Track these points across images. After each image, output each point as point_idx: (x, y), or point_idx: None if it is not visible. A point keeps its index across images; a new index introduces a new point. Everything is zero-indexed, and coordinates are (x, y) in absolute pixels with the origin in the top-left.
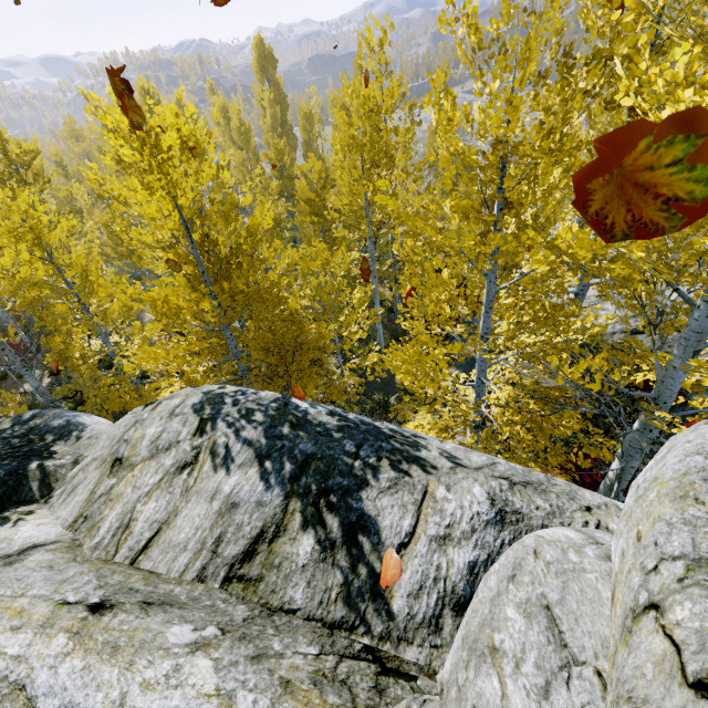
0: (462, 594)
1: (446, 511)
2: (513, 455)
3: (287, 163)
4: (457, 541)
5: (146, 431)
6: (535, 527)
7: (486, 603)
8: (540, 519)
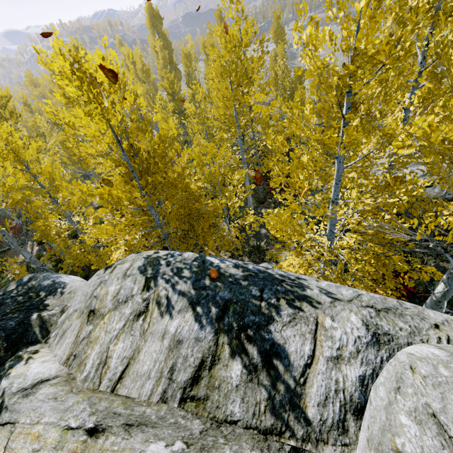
0: (359, 402)
1: (335, 337)
2: (349, 276)
3: (176, 89)
4: (347, 360)
5: (109, 289)
6: (403, 344)
7: (381, 411)
8: (405, 338)
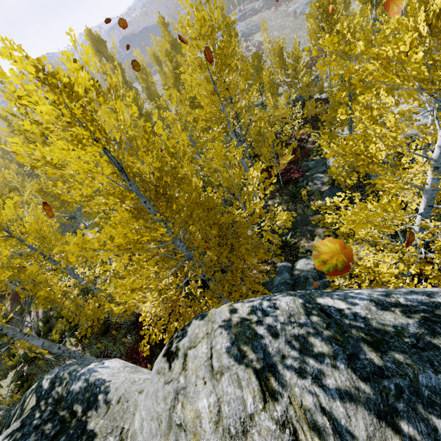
0: None
1: None
2: None
3: (141, 105)
4: None
5: (197, 407)
6: None
7: None
8: None
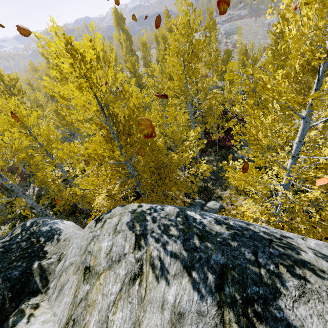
0: None
1: None
2: (288, 213)
3: (136, 69)
4: None
5: (101, 245)
6: None
7: None
8: None
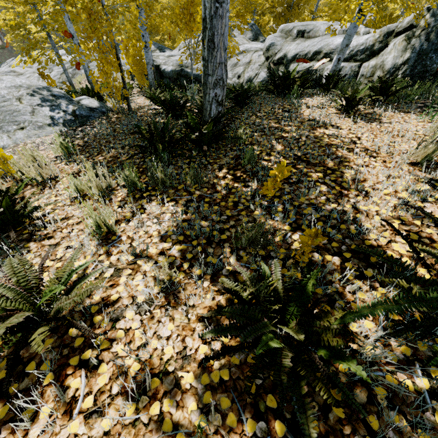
0: None
1: None
2: None
3: None
4: None
5: None
6: None
7: None
8: None
